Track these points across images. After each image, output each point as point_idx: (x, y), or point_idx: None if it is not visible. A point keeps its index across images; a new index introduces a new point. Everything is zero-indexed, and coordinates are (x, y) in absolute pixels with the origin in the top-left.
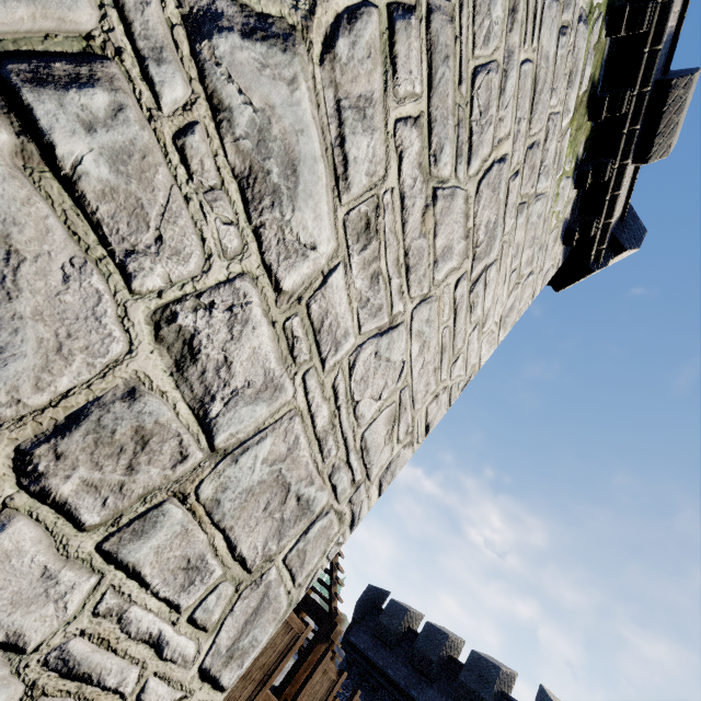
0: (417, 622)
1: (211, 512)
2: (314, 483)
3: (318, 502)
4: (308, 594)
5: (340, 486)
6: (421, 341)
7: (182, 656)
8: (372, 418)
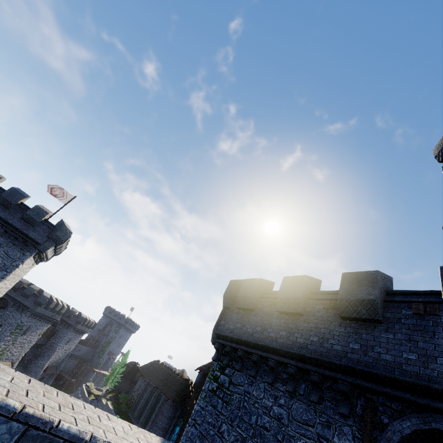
0: None
1: None
2: None
3: None
4: None
5: None
6: None
7: None
8: None
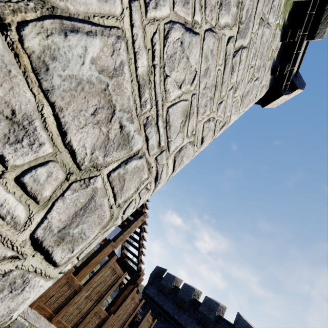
0: (179, 283)
1: (39, 73)
2: (133, 123)
3: (135, 142)
4: (126, 261)
5: (150, 141)
6: (206, 65)
7: (11, 216)
8: (174, 101)
